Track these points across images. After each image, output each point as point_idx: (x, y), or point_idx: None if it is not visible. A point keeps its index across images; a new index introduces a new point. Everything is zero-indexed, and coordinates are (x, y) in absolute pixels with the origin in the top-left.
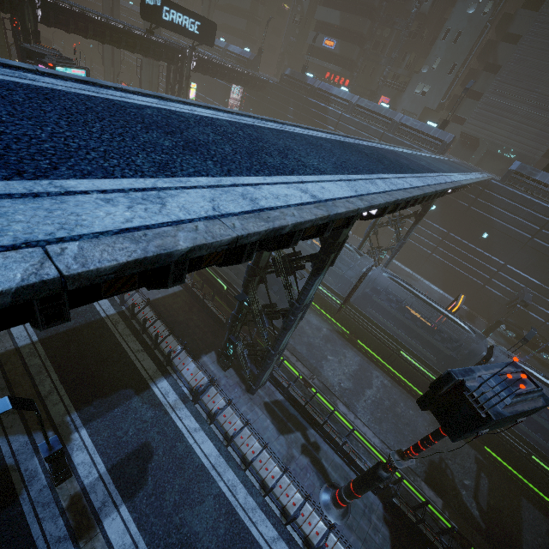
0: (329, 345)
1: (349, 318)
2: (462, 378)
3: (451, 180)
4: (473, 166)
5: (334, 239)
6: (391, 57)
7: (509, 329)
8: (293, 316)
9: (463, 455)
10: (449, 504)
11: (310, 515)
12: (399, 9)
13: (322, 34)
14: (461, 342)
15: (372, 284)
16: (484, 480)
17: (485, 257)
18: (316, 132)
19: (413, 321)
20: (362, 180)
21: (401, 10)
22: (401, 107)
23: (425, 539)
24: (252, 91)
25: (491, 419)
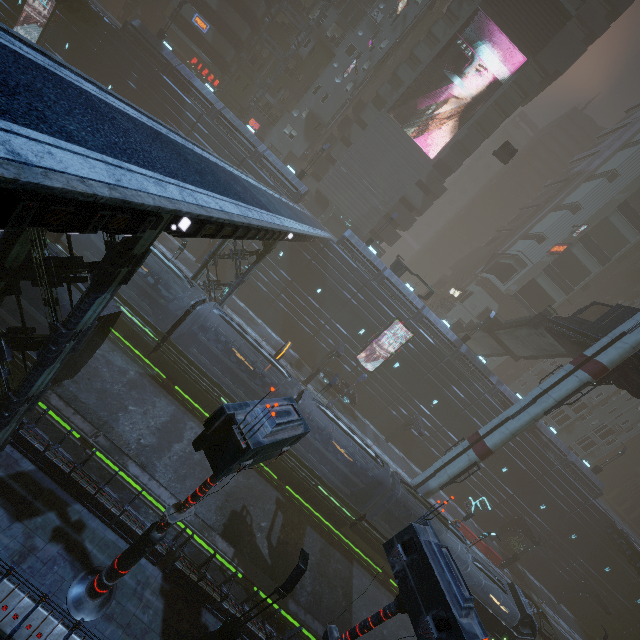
0: (135, 392)
1: (167, 359)
2: (234, 412)
3: (282, 224)
4: (320, 224)
5: (125, 248)
6: (266, 82)
7: (326, 377)
8: (56, 345)
9: (266, 499)
10: (242, 551)
11: (42, 622)
12: (280, 37)
13: (194, 7)
14: (286, 389)
15: (204, 322)
16: (279, 518)
17: (318, 310)
18: (122, 104)
19: (240, 365)
20: (144, 175)
21: (282, 39)
22: (269, 140)
23: (204, 595)
24: (73, 16)
25: (250, 449)
